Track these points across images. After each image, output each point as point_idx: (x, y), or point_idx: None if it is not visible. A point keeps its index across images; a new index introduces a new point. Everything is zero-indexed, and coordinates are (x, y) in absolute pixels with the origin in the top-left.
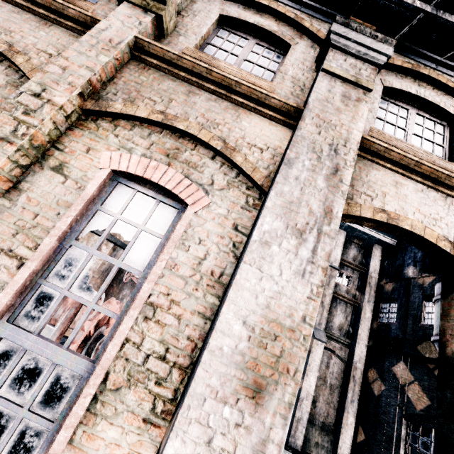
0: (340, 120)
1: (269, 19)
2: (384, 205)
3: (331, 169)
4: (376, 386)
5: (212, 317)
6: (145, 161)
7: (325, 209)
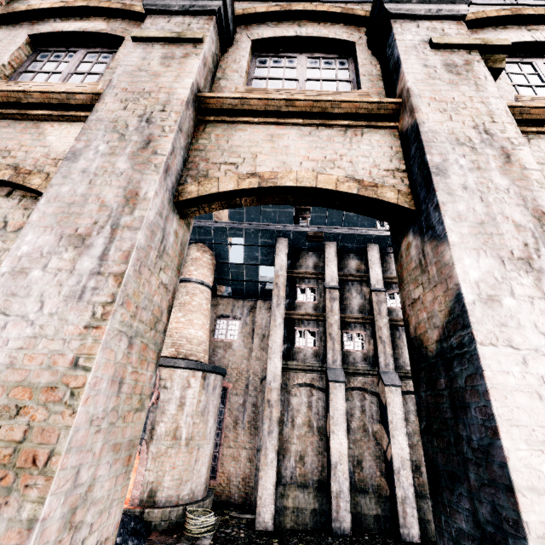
0: (157, 85)
1: (95, 21)
2: (255, 168)
3: (140, 143)
4: None
5: None
6: None
7: (127, 195)
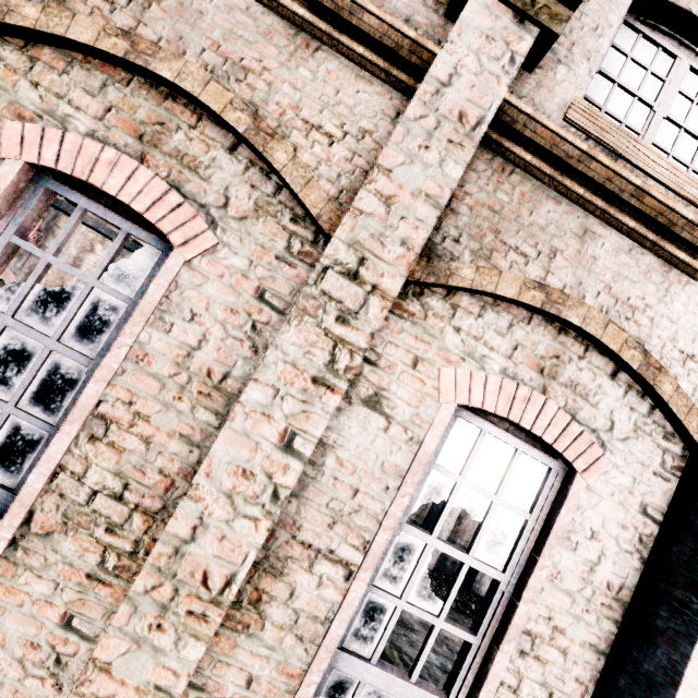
0: None
1: None
2: None
3: None
4: None
5: (607, 650)
6: (509, 387)
7: None
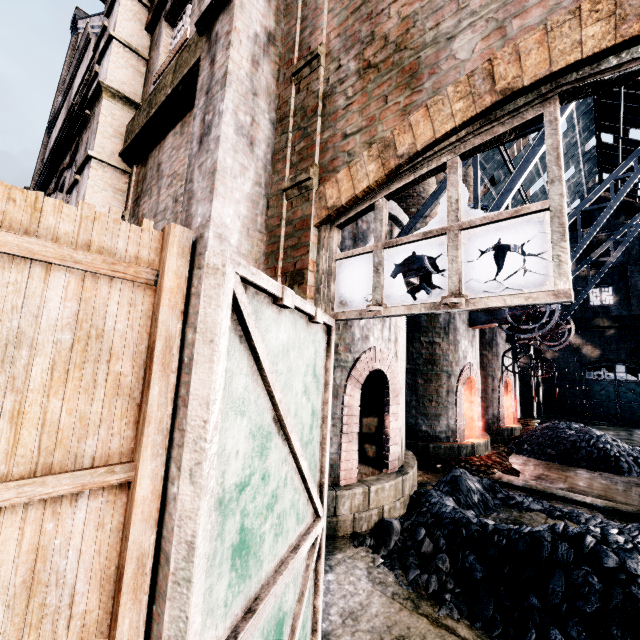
0: None
1: None
2: None
3: None
4: (548, 355)
5: None
6: None
7: None
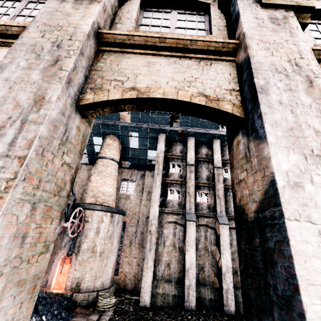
0: (68, 22)
1: None
2: (135, 84)
3: (50, 61)
4: None
5: None
6: None
7: (36, 98)
